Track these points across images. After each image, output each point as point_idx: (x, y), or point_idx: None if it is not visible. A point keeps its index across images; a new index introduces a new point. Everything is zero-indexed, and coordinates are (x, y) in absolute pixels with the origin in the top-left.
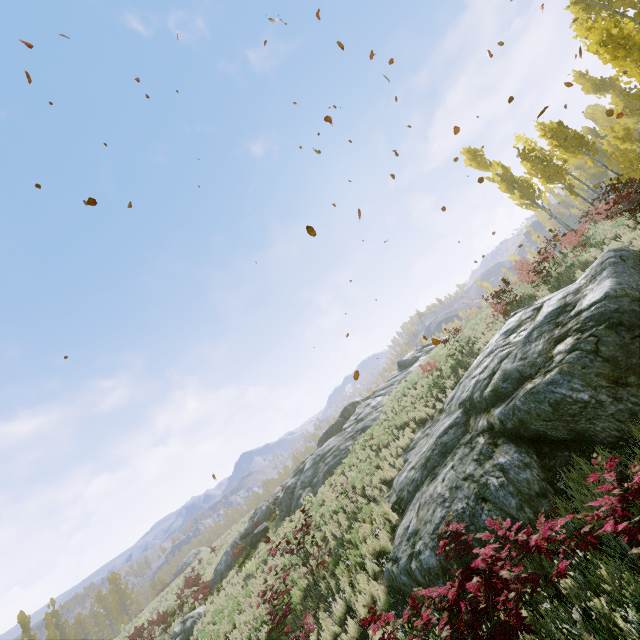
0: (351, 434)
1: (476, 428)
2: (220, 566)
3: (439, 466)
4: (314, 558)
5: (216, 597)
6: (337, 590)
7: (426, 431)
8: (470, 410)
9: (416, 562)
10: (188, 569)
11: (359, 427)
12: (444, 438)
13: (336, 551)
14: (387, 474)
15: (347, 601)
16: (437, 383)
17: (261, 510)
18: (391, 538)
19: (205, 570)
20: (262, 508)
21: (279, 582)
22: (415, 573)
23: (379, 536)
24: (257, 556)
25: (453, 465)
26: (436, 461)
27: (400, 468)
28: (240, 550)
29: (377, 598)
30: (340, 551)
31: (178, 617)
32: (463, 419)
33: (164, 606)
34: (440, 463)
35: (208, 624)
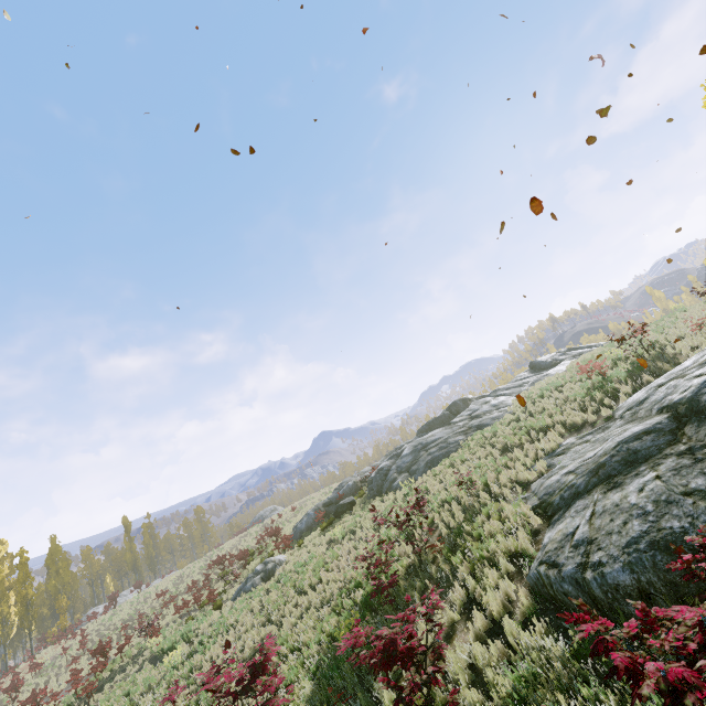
0: (463, 429)
1: (700, 438)
2: (301, 525)
3: (622, 475)
4: (418, 540)
5: (297, 551)
6: (452, 578)
7: (585, 437)
8: (686, 416)
9: (595, 573)
10: (266, 521)
11: (474, 423)
12: (634, 444)
13: (449, 539)
14: (523, 475)
15: (469, 592)
16: (601, 387)
17: (347, 484)
18: (532, 542)
19: (284, 525)
20: (349, 483)
21: (379, 553)
22: (590, 585)
23: (514, 536)
24: (343, 525)
25: (659, 475)
26: (615, 469)
27: (542, 472)
28: (322, 516)
29: (514, 599)
30: (454, 541)
31: (256, 558)
32: (670, 426)
33: (243, 546)
34: (623, 472)
35: (289, 572)
